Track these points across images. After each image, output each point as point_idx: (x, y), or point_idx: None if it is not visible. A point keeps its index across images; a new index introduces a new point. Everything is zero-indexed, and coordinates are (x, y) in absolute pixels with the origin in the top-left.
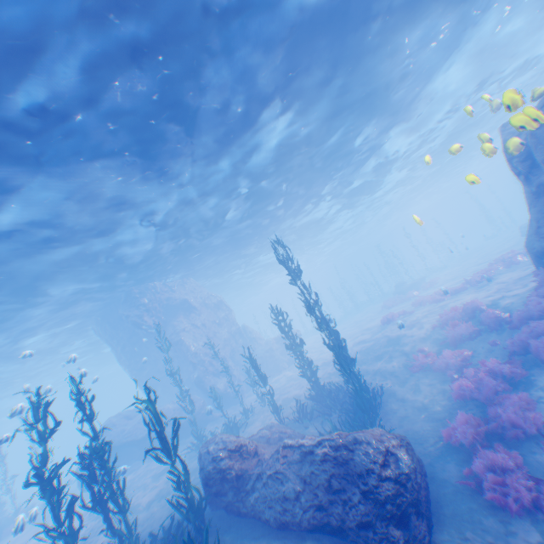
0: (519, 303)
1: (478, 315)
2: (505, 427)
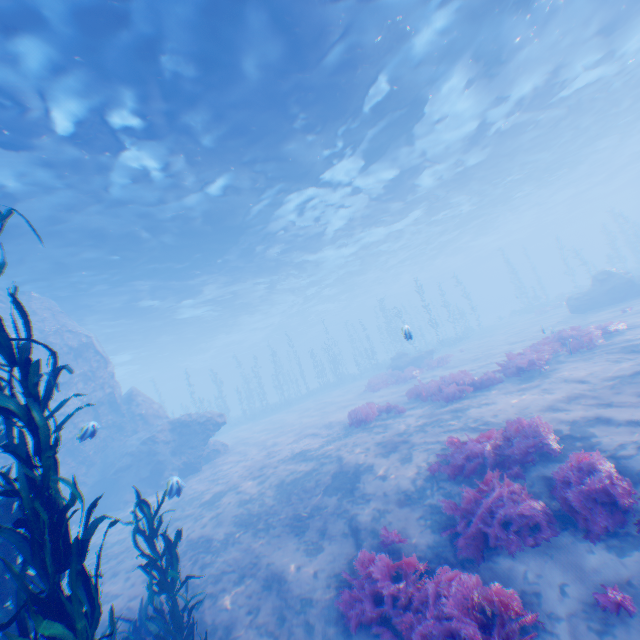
0: None
1: (553, 474)
2: None
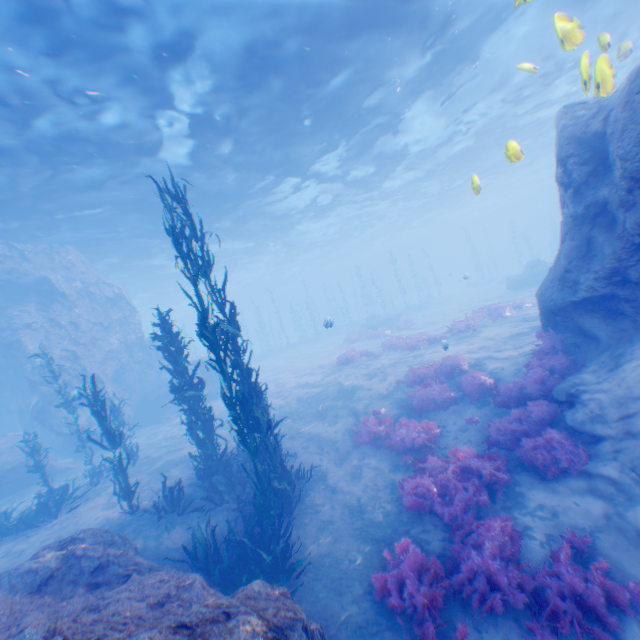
0: (511, 371)
1: (458, 378)
2: (477, 587)
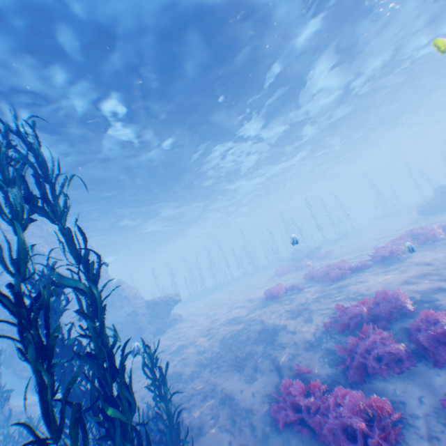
0: None
1: (409, 325)
2: None
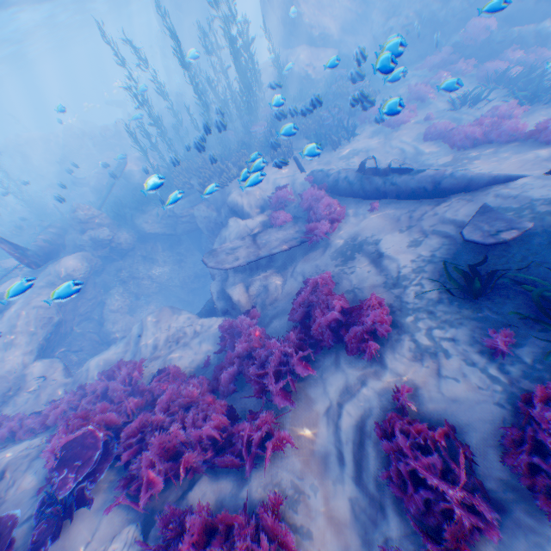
0: None
1: None
2: None
